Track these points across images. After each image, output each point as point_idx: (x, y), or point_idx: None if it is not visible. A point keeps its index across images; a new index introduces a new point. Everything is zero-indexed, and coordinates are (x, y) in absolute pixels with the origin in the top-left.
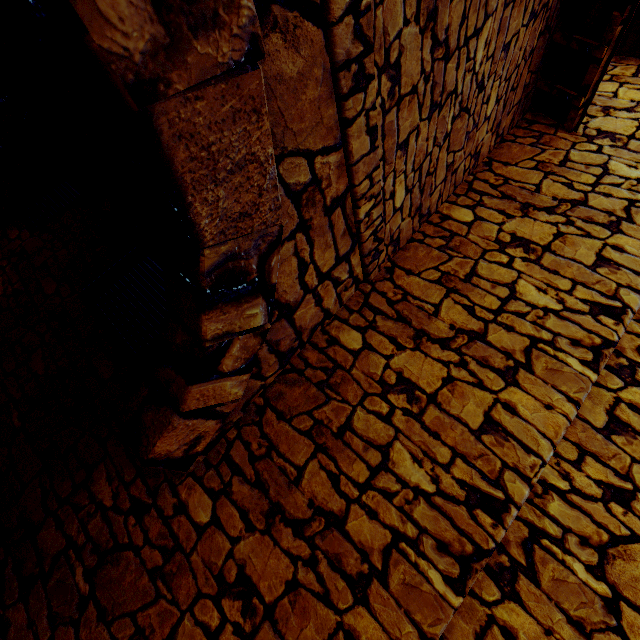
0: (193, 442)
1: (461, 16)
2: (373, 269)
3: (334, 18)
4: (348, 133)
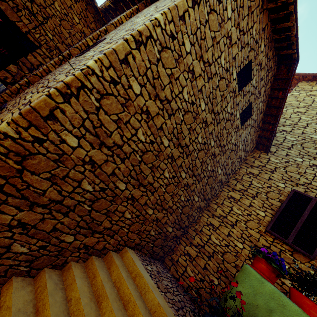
0: (5, 78)
1: (44, 1)
2: (53, 55)
3: (7, 1)
4: (21, 19)
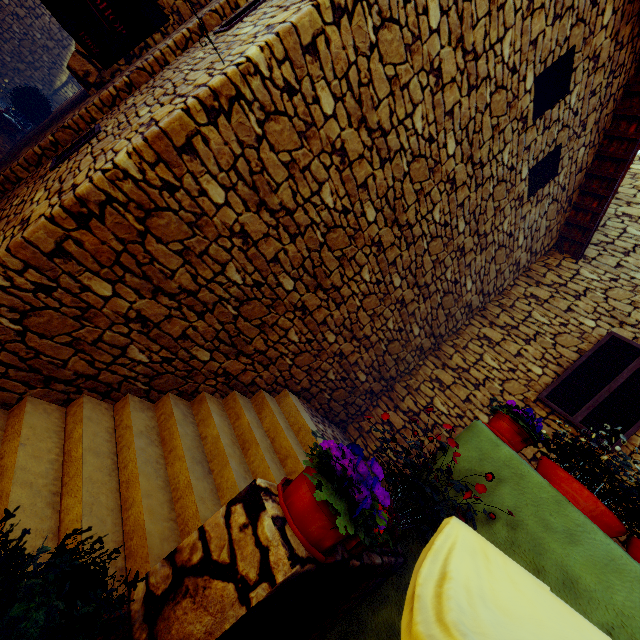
0: (86, 73)
1: None
2: (168, 26)
3: None
4: None
